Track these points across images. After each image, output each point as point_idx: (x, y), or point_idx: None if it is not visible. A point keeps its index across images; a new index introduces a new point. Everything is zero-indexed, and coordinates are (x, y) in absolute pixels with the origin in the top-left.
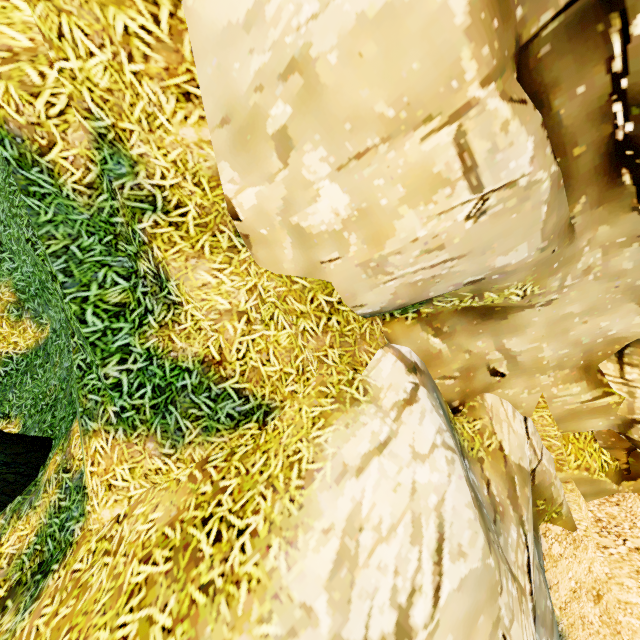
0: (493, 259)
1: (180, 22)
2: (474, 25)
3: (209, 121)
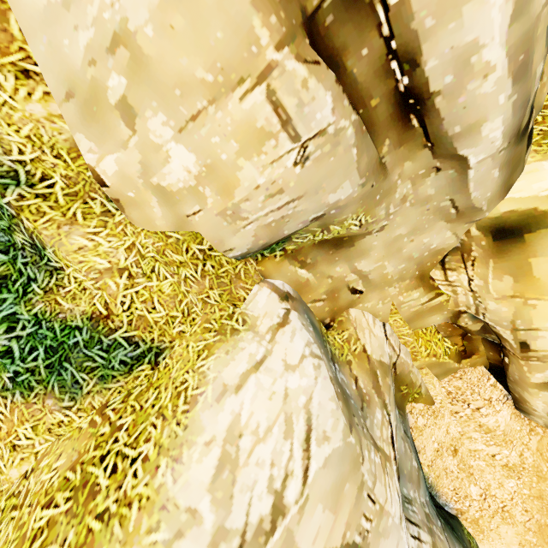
0: (326, 197)
1: (1, 2)
2: None
3: (55, 96)
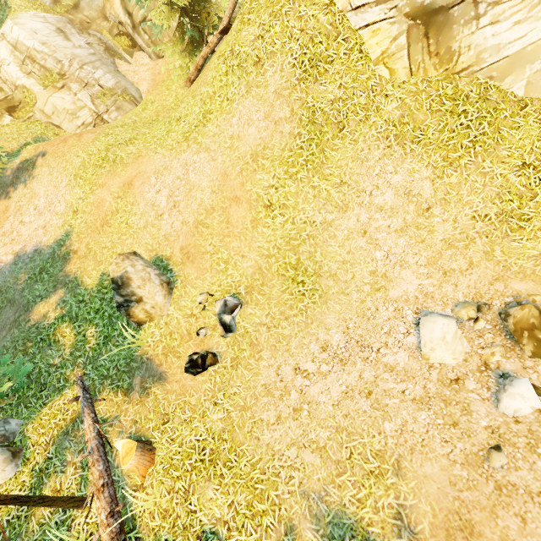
0: None
1: None
2: None
3: None
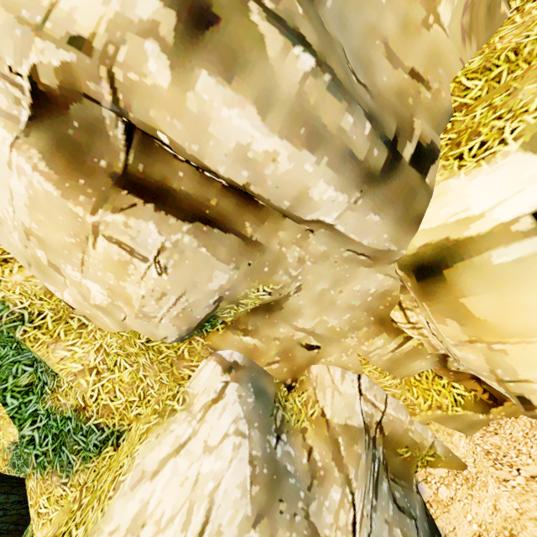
0: (207, 287)
1: None
2: (65, 192)
3: (25, 266)
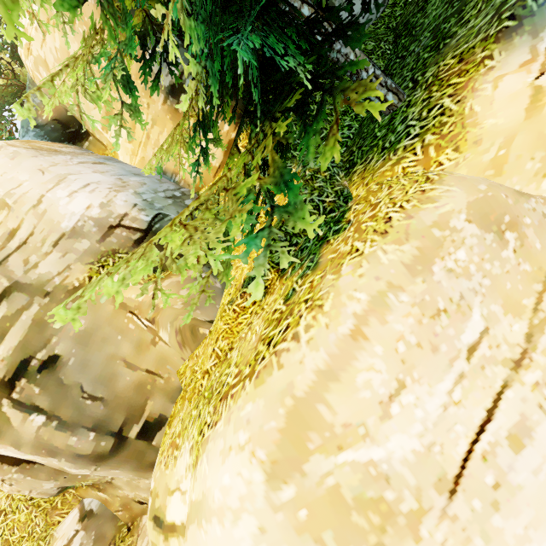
0: (43, 488)
1: None
2: None
3: None
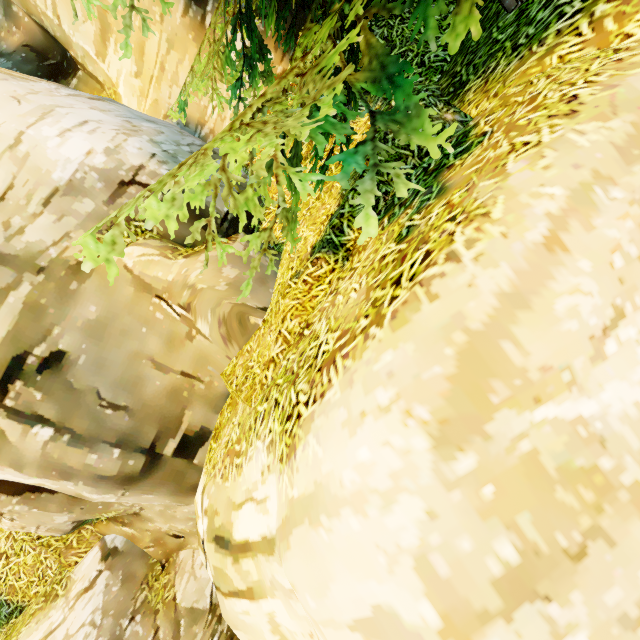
0: (54, 522)
1: None
2: None
3: None
